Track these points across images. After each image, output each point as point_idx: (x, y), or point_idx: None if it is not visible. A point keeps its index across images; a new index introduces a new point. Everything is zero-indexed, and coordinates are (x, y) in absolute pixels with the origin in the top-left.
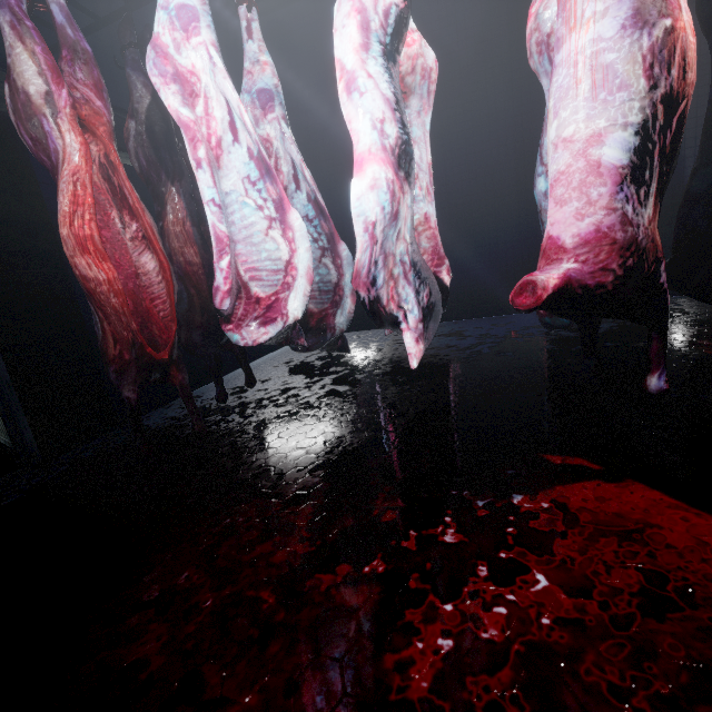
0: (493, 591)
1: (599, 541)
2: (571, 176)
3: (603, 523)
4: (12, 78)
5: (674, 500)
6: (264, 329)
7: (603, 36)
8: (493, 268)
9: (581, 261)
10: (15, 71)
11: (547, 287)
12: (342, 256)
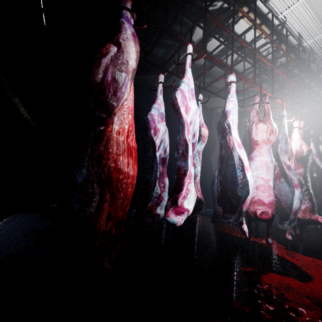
0: (303, 319)
1: (289, 292)
2: (264, 186)
3: (282, 286)
4: (122, 49)
5: (279, 275)
6: (181, 217)
7: (267, 160)
8: (137, 190)
9: (268, 207)
10: (124, 48)
11: (269, 213)
12: (166, 183)
